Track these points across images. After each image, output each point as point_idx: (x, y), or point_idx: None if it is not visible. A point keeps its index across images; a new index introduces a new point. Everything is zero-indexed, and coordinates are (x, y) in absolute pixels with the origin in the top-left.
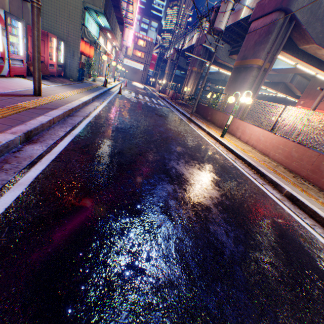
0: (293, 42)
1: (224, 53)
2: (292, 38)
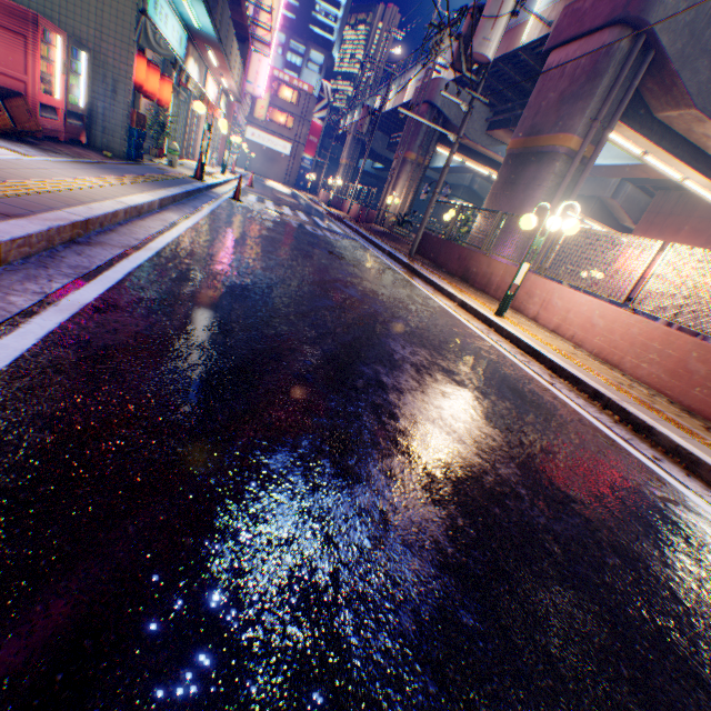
0: (643, 103)
1: (477, 125)
2: (642, 93)
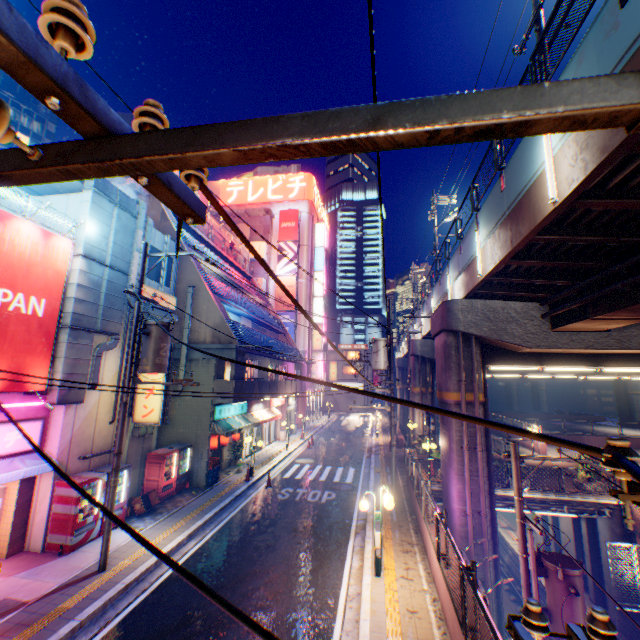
0: (502, 348)
1: None
2: (495, 345)
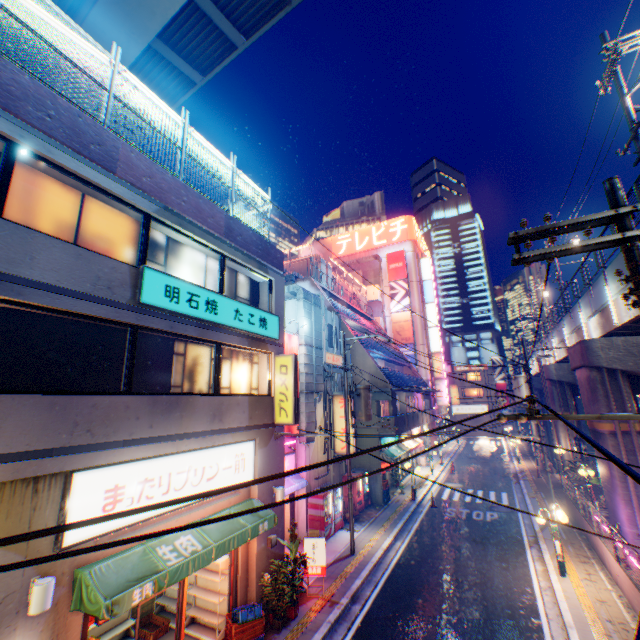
0: None
1: None
2: None
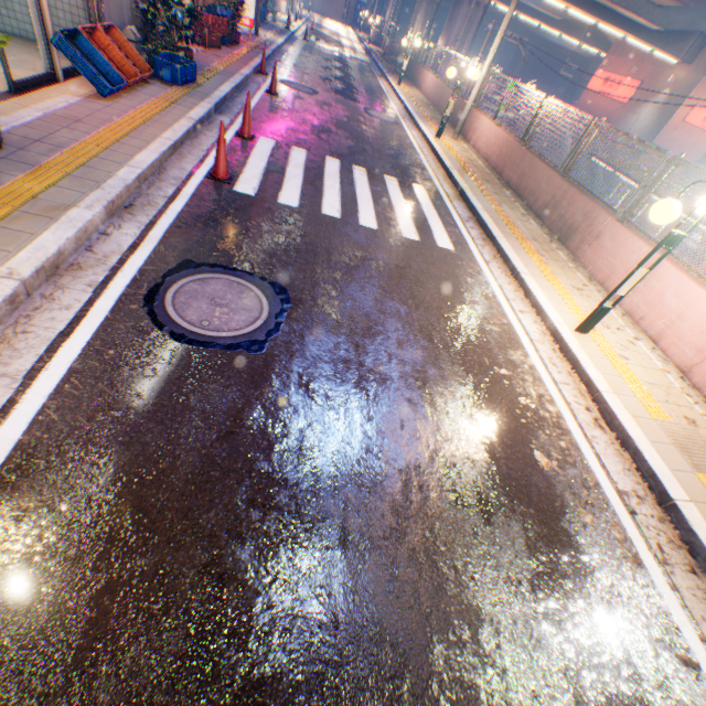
0: None
1: None
2: None
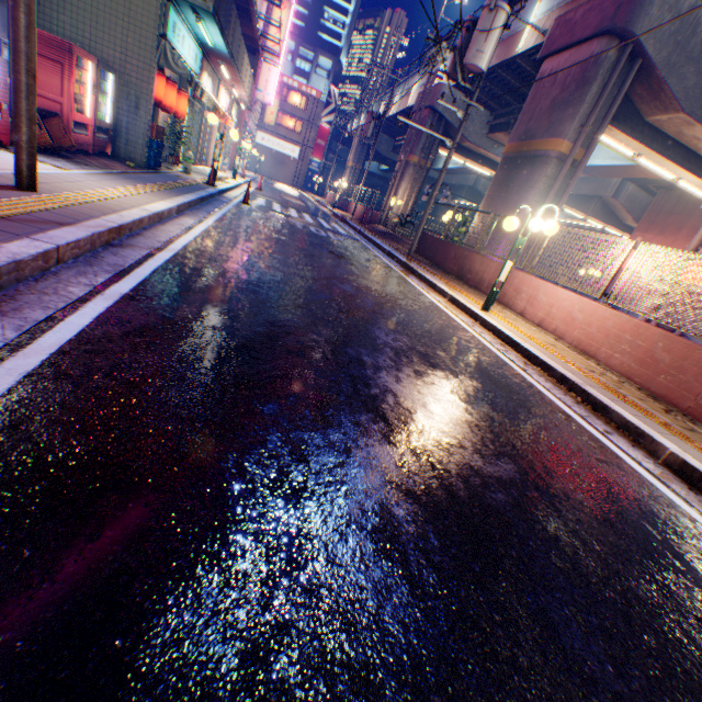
0: (633, 107)
1: (478, 129)
2: (632, 98)
